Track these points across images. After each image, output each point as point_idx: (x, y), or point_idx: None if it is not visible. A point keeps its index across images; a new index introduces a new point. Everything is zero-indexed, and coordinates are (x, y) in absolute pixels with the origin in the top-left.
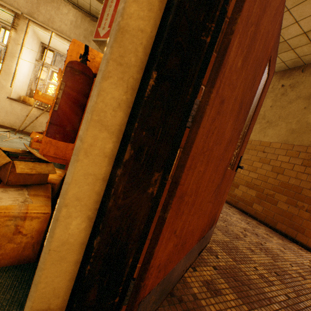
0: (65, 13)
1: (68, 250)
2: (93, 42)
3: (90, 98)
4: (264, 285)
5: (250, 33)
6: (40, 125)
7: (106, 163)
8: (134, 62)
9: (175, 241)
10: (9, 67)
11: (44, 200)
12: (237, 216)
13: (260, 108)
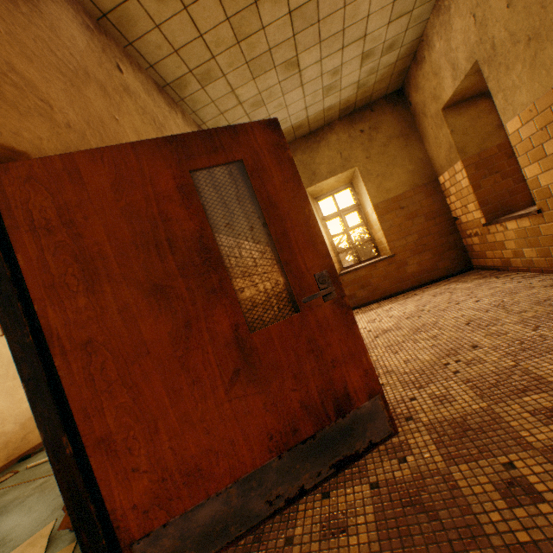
0: None
1: None
2: None
3: None
4: (493, 508)
5: (74, 273)
6: None
7: None
8: None
9: (154, 476)
10: None
11: None
12: None
13: (296, 180)
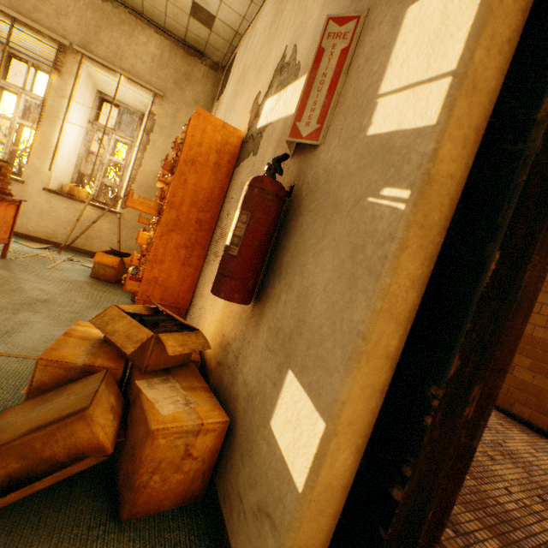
0: (143, 43)
1: (329, 498)
2: (188, 91)
3: (379, 277)
4: (531, 521)
5: None
6: (98, 235)
7: (387, 367)
8: (437, 222)
9: None
10: (47, 137)
11: (208, 397)
12: None
13: None
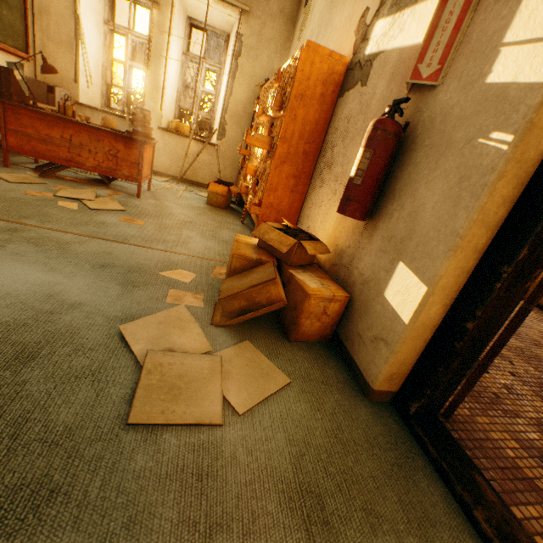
0: None
1: (423, 330)
2: None
3: (478, 198)
4: None
5: None
6: (201, 167)
7: (474, 257)
8: (532, 157)
9: None
10: (155, 77)
11: (333, 283)
12: (530, 314)
13: None
